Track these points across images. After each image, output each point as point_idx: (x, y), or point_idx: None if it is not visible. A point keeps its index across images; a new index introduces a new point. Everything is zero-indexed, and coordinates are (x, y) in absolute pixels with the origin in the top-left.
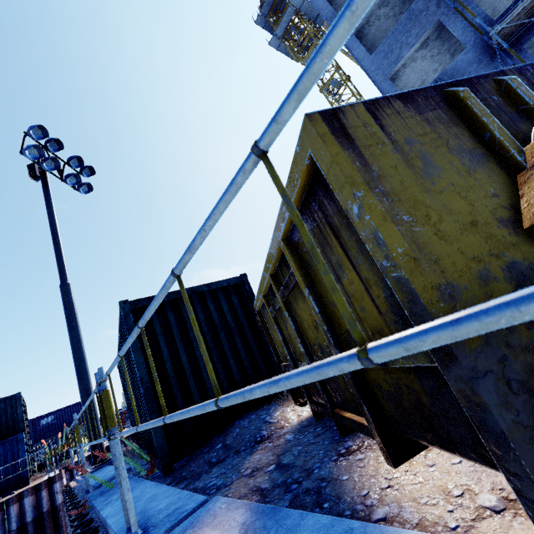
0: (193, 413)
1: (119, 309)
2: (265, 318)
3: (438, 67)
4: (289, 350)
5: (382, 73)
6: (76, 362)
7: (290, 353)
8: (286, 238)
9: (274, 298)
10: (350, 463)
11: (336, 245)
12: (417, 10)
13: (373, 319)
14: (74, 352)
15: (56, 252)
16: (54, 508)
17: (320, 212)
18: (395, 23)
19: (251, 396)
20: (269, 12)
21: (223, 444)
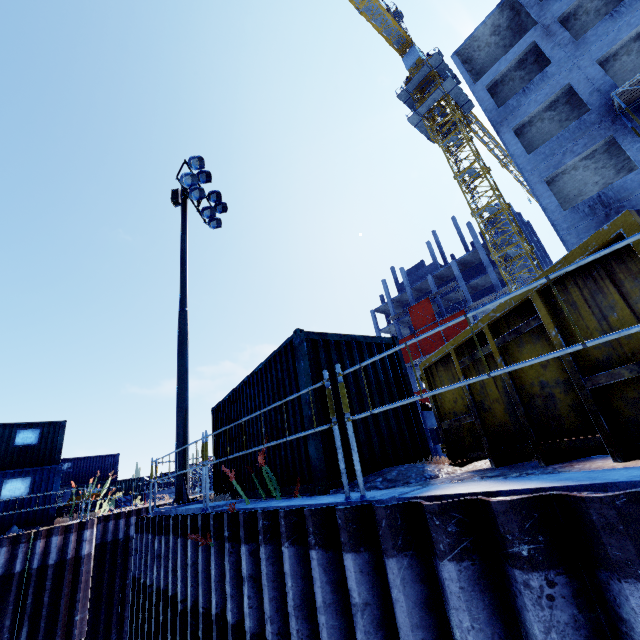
0: (546, 357)
1: (291, 336)
2: (434, 375)
3: (600, 180)
4: (473, 401)
5: (538, 175)
6: (179, 391)
7: (475, 403)
8: (539, 290)
9: (473, 349)
10: (572, 467)
11: (613, 293)
12: (589, 121)
13: (638, 343)
14: (180, 380)
15: (182, 278)
16: (78, 558)
17: (603, 270)
18: (559, 128)
19: (627, 332)
20: (415, 90)
21: (383, 478)
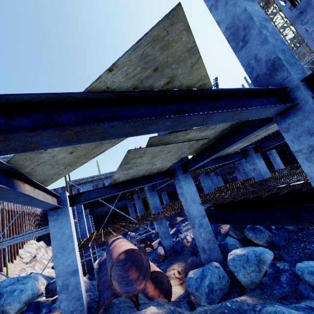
0: None
1: None
2: None
3: None
4: None
5: (311, 39)
6: None
7: None
8: None
9: None
10: None
11: None
12: None
13: None
14: None
15: None
16: None
17: None
18: None
19: None
20: None
21: None
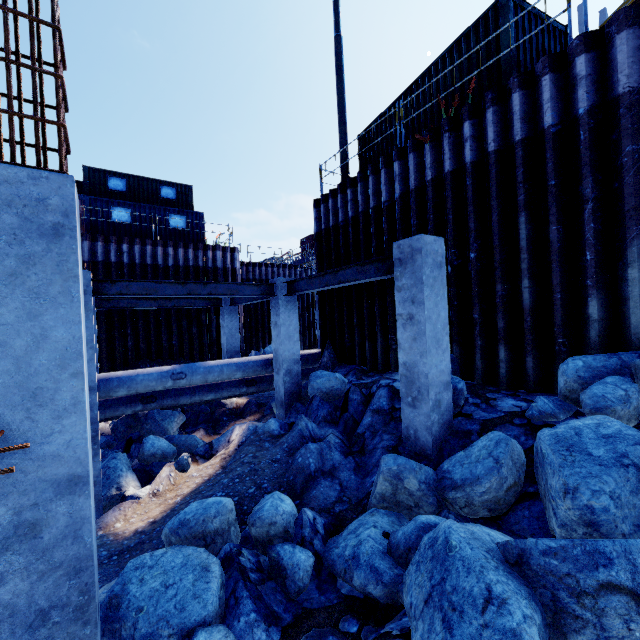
0: None
1: None
2: None
3: None
4: None
5: None
6: (341, 109)
7: None
8: None
9: None
10: None
11: None
12: None
13: None
14: (341, 101)
15: (336, 0)
16: (233, 269)
17: None
18: None
19: None
20: None
21: None
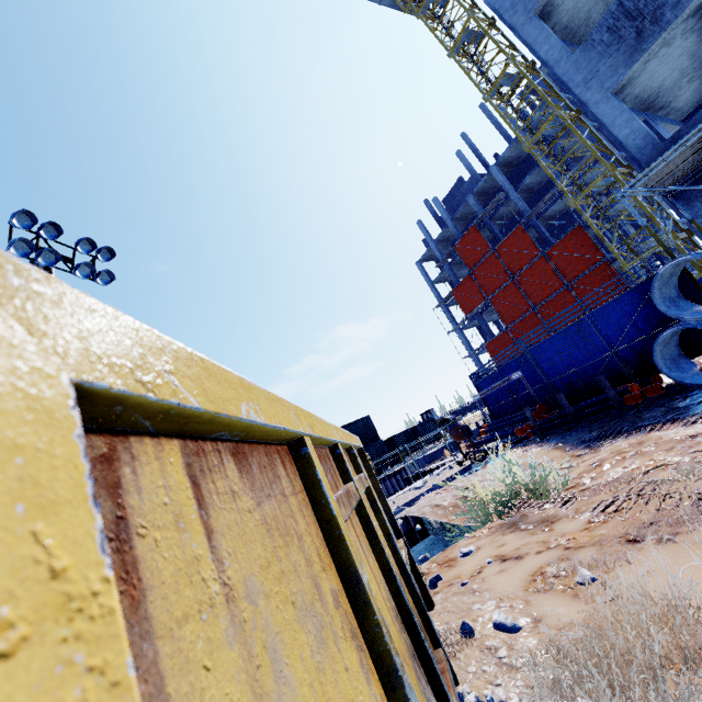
0: None
1: None
2: None
3: None
4: None
5: (523, 9)
6: None
7: None
8: None
9: None
10: None
11: None
12: None
13: None
14: None
15: None
16: None
17: None
18: None
19: None
20: None
21: None
